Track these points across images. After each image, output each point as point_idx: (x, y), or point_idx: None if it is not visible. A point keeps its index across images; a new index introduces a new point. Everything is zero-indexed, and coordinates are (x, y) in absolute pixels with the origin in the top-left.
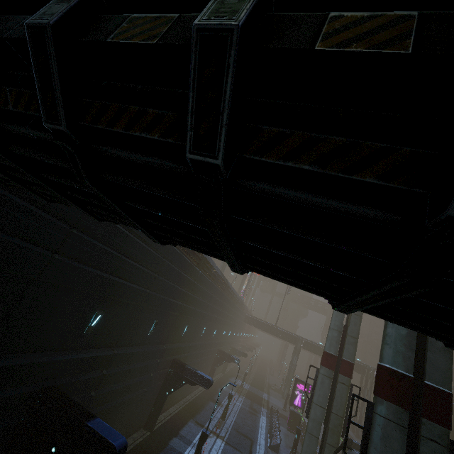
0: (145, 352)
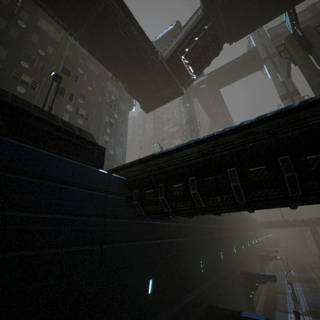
0: (227, 273)
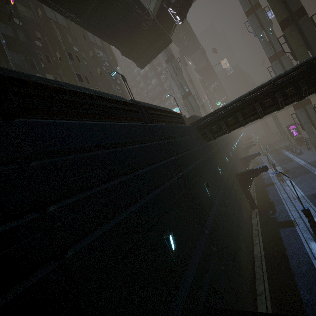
0: (235, 160)
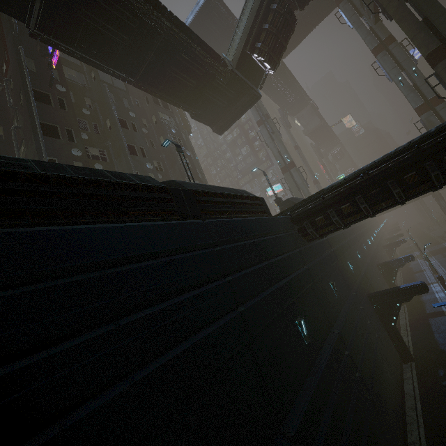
0: (368, 268)
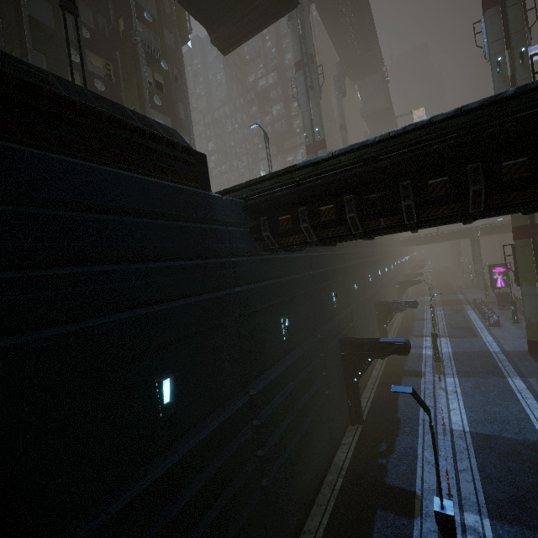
0: (361, 305)
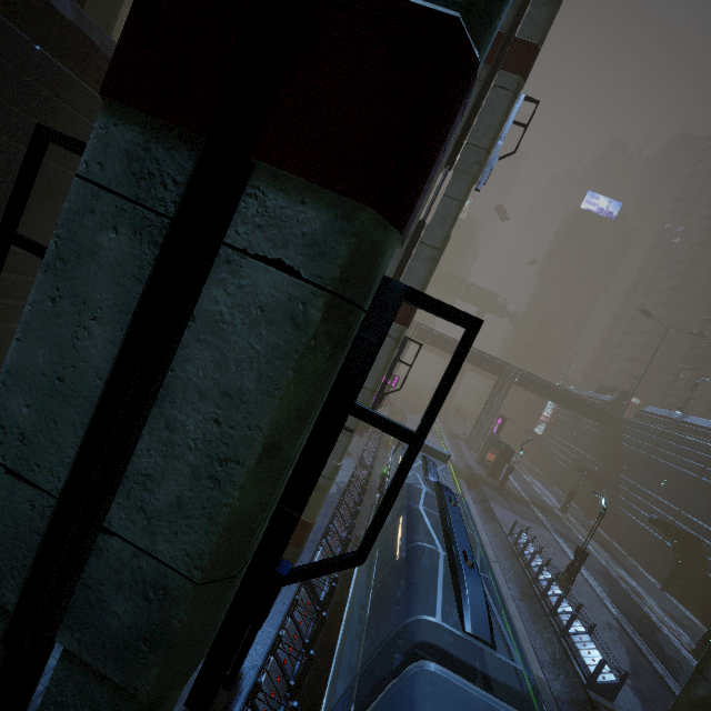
0: None
